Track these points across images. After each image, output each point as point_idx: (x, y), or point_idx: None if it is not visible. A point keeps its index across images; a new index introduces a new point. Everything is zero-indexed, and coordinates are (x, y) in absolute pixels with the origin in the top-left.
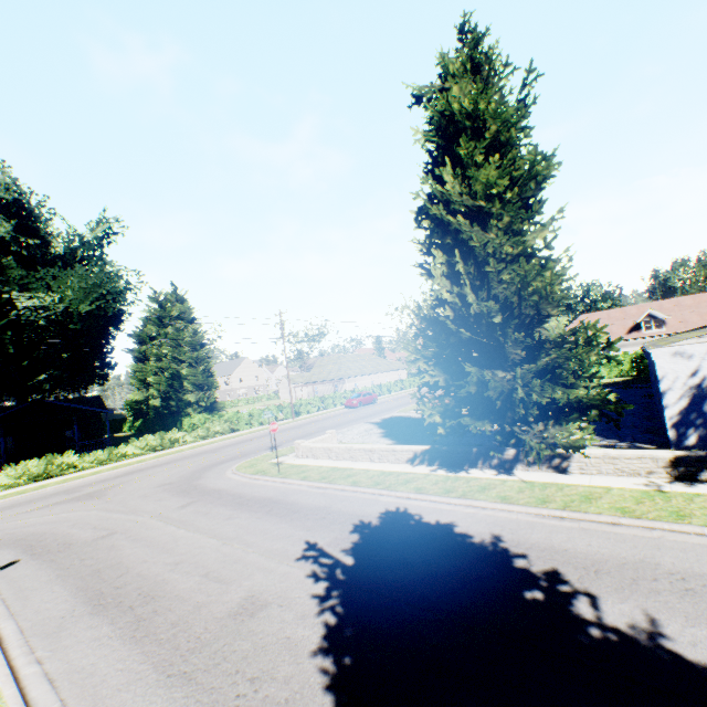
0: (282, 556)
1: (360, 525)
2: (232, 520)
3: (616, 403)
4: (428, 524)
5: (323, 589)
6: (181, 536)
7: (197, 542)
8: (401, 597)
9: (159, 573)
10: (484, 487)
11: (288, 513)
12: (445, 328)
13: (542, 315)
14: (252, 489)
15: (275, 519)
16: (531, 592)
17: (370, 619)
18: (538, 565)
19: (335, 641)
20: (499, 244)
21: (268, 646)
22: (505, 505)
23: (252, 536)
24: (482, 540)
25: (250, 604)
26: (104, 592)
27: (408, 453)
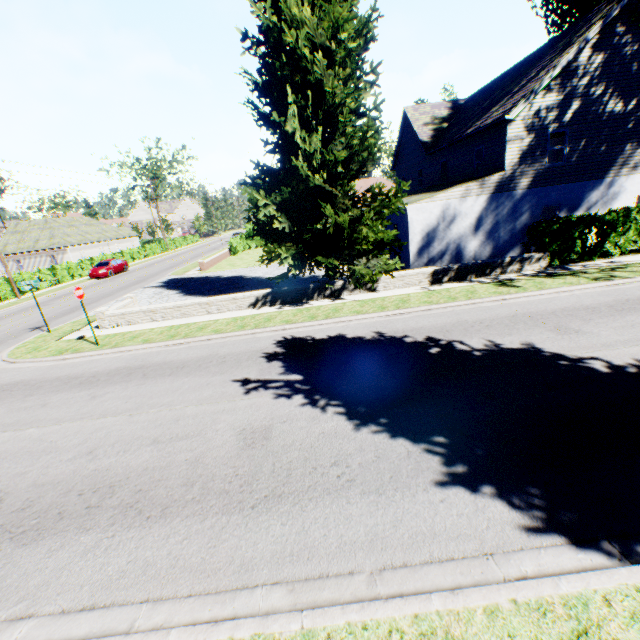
0: (226, 397)
1: (270, 356)
2: (104, 397)
3: (399, 242)
4: (324, 339)
5: (304, 399)
6: (42, 434)
7: (85, 429)
8: (367, 379)
9: (77, 470)
10: (336, 310)
11: (175, 370)
12: (297, 175)
13: (362, 171)
14: (81, 368)
15: (167, 379)
16: (432, 350)
17: (365, 397)
18: (419, 338)
19: (360, 417)
20: (346, 96)
21: (316, 444)
22: (364, 315)
23: (161, 398)
24: (373, 337)
25: (252, 435)
26: (3, 524)
27: (250, 299)
